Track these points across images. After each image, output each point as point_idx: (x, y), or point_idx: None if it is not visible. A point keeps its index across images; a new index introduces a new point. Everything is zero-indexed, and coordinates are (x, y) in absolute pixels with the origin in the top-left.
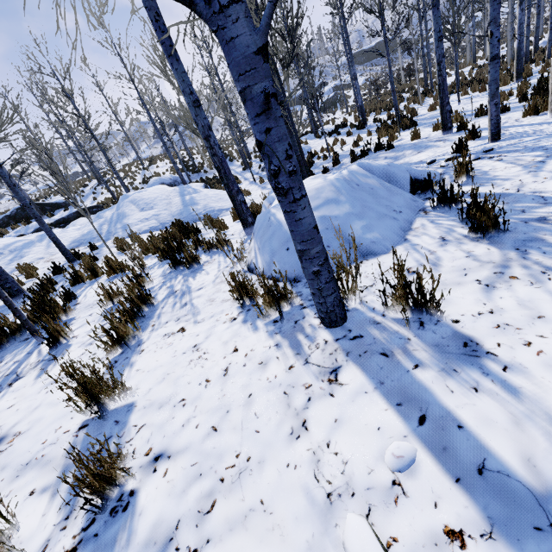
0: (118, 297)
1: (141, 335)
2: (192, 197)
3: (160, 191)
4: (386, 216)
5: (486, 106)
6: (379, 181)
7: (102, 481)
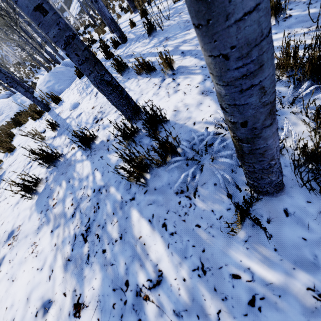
0: (3, 141)
1: (12, 140)
2: (21, 99)
3: (2, 103)
4: (67, 80)
5: (125, 7)
6: (66, 68)
7: (9, 149)
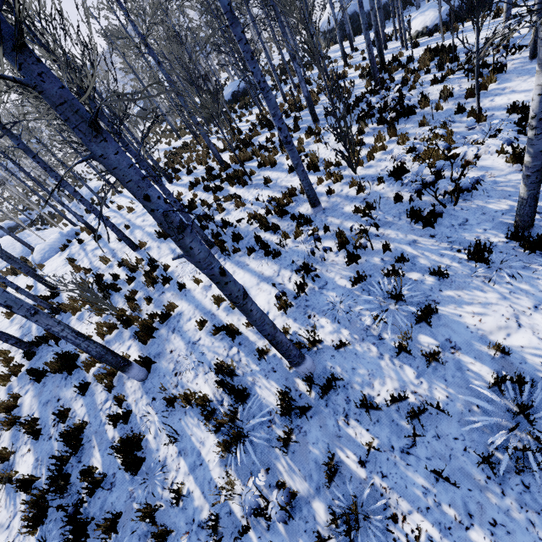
0: None
1: (7, 289)
2: (27, 240)
3: (6, 241)
4: (56, 249)
5: None
6: (59, 239)
7: None
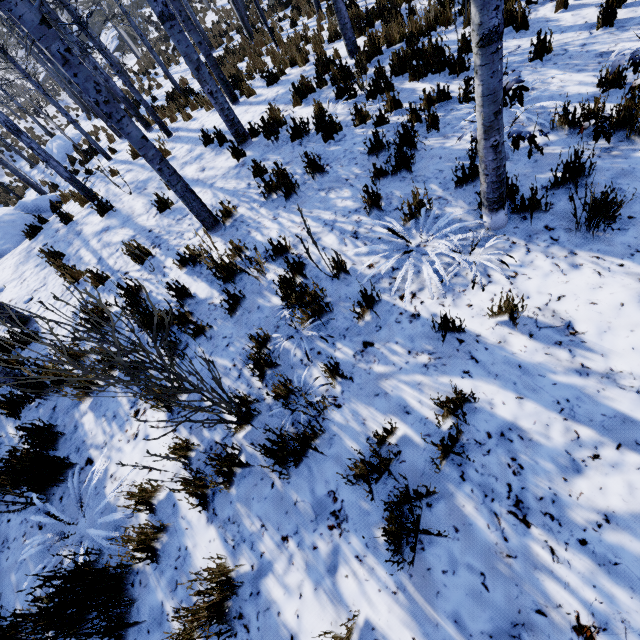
0: None
1: None
2: None
3: None
4: (17, 235)
5: None
6: (20, 215)
7: None
